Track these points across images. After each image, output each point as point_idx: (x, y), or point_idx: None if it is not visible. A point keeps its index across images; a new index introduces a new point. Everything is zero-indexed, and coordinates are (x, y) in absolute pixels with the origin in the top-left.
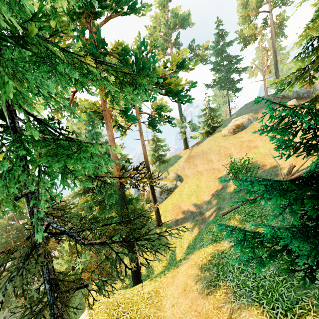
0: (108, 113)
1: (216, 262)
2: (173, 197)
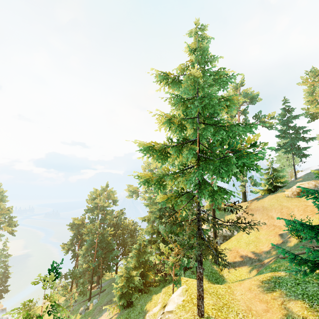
0: None
1: (274, 280)
2: (229, 243)
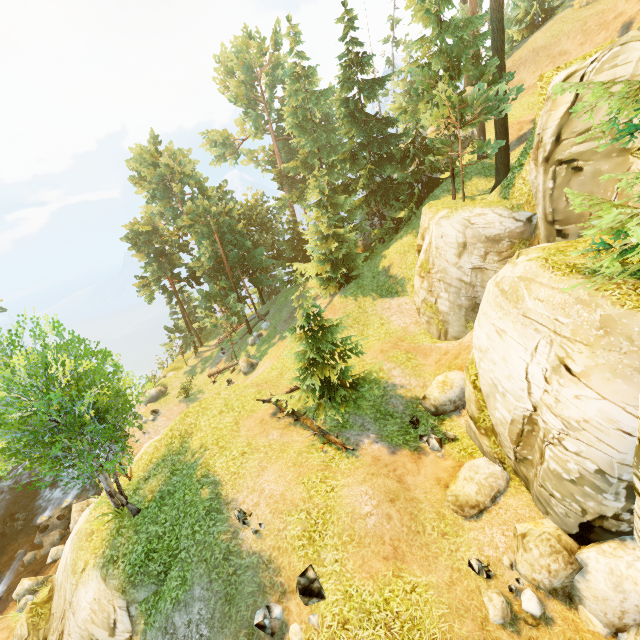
0: None
1: None
2: None
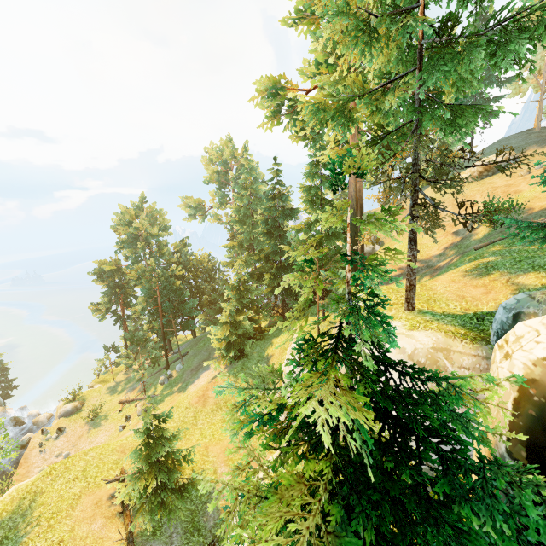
0: None
1: (483, 266)
2: None
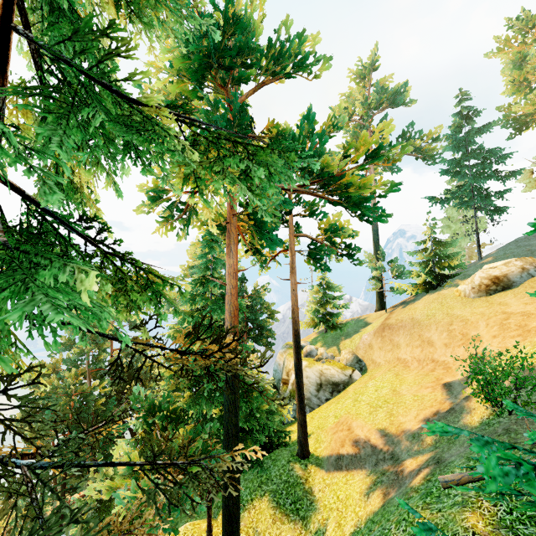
0: (234, 228)
1: None
2: (341, 400)
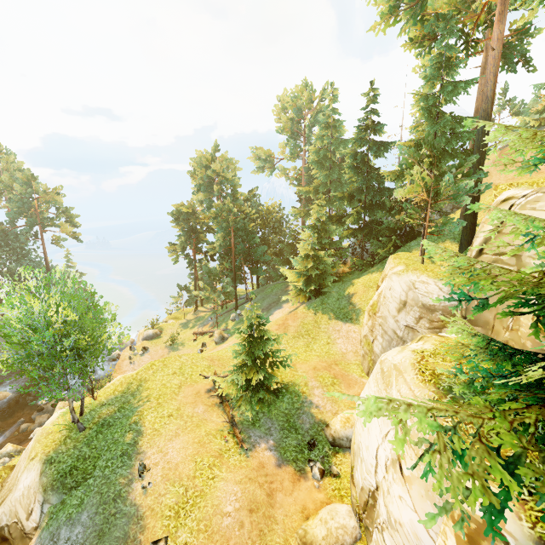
0: None
1: None
2: None
